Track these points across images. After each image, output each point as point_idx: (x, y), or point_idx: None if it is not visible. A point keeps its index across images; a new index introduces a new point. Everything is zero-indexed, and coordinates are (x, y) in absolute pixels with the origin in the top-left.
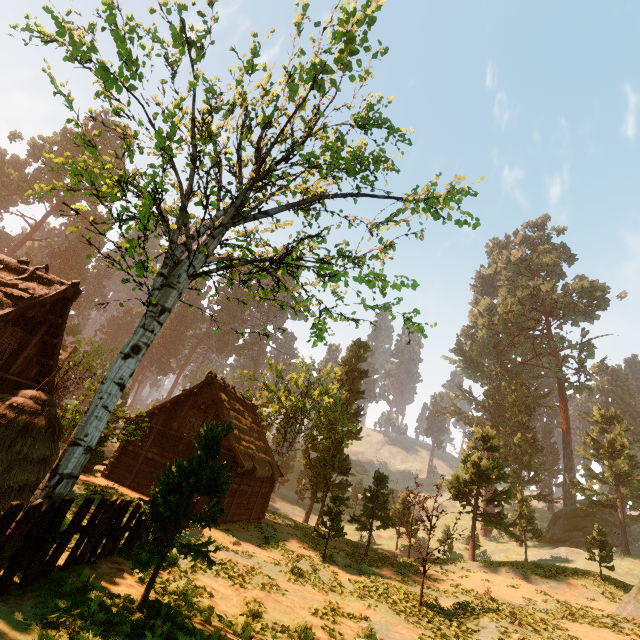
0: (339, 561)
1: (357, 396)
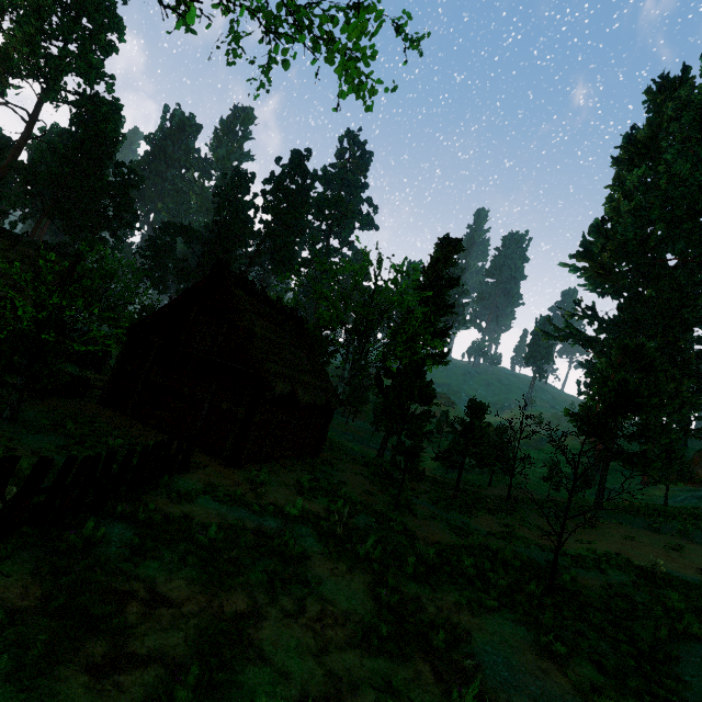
0: (418, 510)
1: (444, 311)
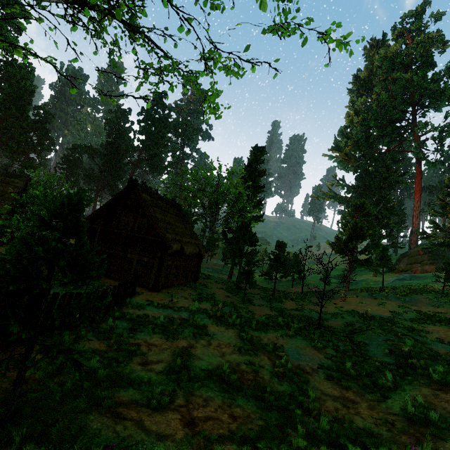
0: (255, 302)
1: (258, 190)
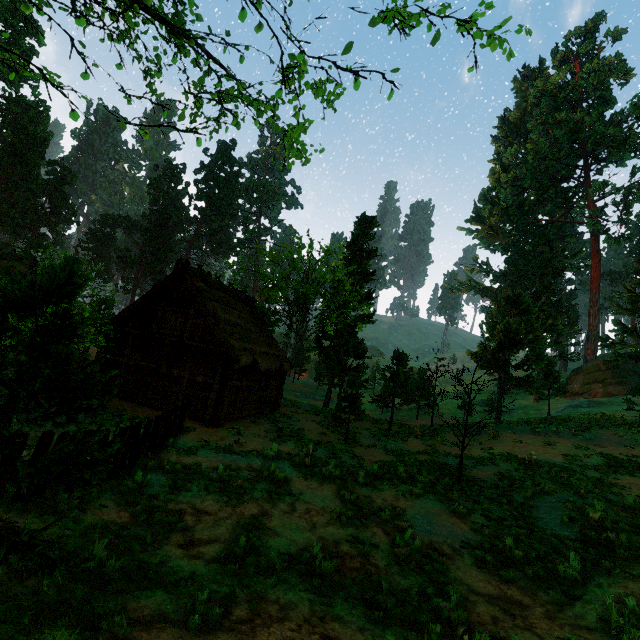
0: (363, 442)
1: (367, 278)
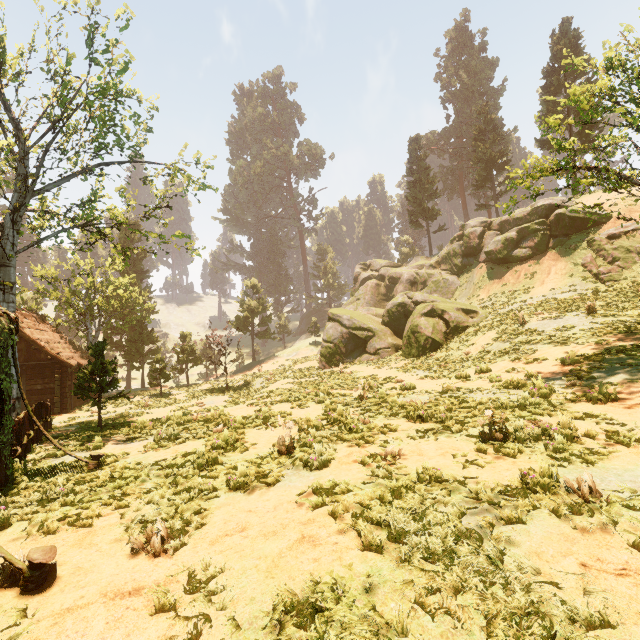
0: (173, 394)
1: (143, 276)
